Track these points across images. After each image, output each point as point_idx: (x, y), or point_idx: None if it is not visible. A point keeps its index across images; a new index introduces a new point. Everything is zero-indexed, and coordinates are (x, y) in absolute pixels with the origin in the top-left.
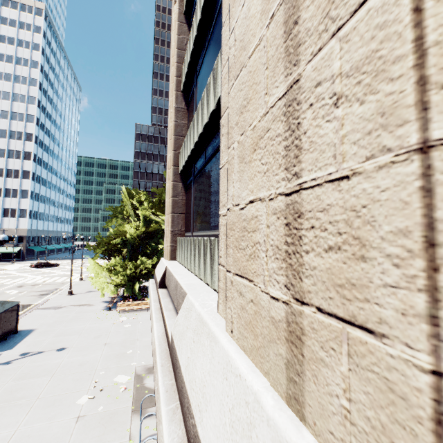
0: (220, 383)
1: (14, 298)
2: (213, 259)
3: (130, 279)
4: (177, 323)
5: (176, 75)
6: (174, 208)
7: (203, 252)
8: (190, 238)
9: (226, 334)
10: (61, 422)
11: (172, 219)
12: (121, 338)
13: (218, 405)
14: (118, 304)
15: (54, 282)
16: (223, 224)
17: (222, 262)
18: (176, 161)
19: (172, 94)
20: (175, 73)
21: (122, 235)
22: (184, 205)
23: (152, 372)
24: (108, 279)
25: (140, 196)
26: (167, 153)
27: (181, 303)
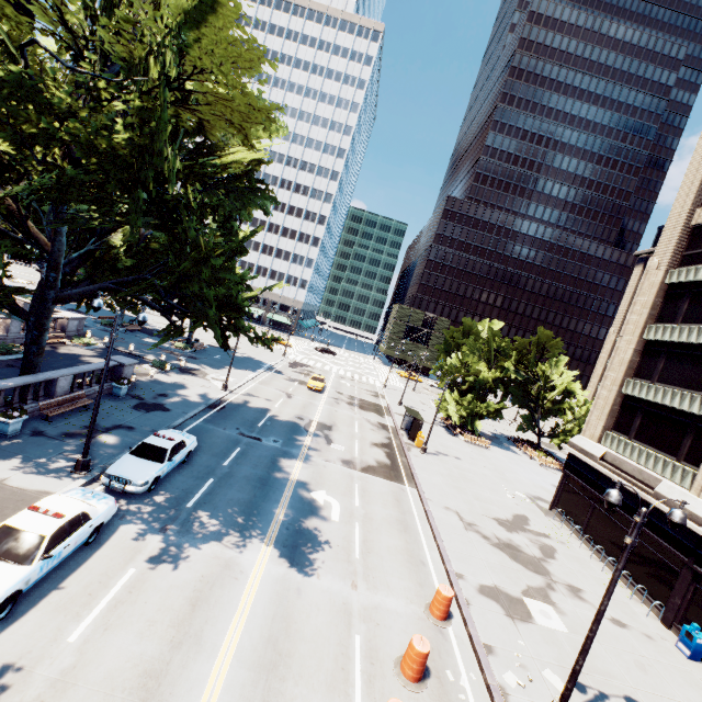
0: (701, 506)
1: (358, 392)
2: (675, 472)
3: (472, 415)
4: (660, 488)
5: (643, 327)
6: (610, 412)
7: (662, 463)
8: (641, 447)
9: (699, 498)
10: (508, 502)
11: (606, 419)
12: (491, 466)
13: (701, 509)
14: (465, 435)
15: (362, 380)
16: (701, 472)
17: (697, 481)
18: (622, 384)
19: (631, 335)
20: (642, 325)
21: (475, 374)
22: (617, 412)
23: (537, 499)
24: (454, 409)
25: (499, 341)
26: (610, 370)
27: (652, 481)
